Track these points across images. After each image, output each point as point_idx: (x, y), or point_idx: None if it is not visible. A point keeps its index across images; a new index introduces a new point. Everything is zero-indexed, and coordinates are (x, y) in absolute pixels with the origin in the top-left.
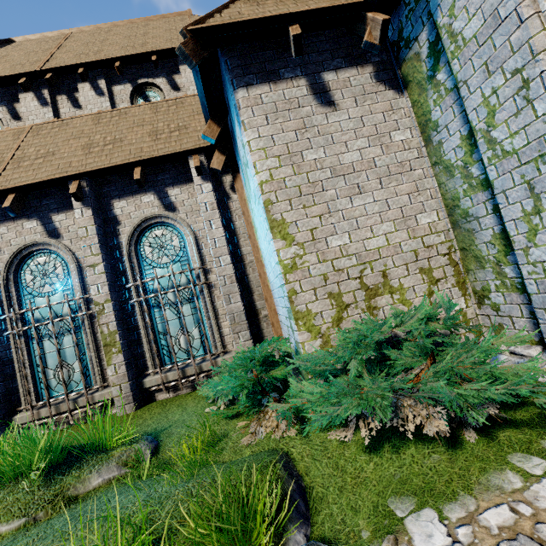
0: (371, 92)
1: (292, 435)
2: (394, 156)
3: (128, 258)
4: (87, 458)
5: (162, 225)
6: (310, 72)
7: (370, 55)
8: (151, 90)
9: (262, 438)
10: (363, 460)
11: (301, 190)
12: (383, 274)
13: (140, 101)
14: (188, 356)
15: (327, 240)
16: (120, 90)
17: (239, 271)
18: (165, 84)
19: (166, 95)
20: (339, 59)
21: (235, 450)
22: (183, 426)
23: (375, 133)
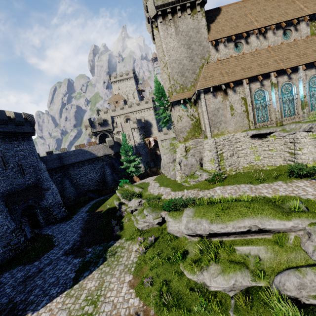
0: None
1: None
2: None
3: (308, 85)
4: None
5: (315, 77)
6: None
7: None
8: (287, 31)
9: None
10: None
11: None
12: None
13: (283, 36)
14: None
15: None
16: (279, 32)
17: None
18: (293, 29)
19: (293, 33)
20: None
21: None
22: None
23: None
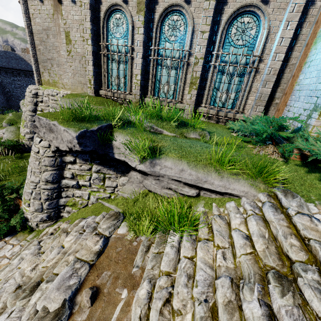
0: None
1: (280, 160)
2: None
3: (221, 34)
4: (188, 127)
5: (251, 14)
6: None
7: None
8: None
9: (261, 155)
10: (317, 182)
11: None
12: None
13: None
14: (222, 106)
15: None
16: None
17: (280, 68)
18: None
19: None
20: None
21: (247, 153)
22: (220, 134)
23: None
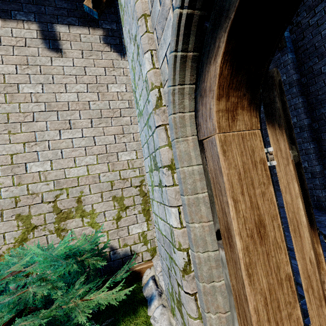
0: (98, 50)
1: None
2: (108, 103)
3: None
4: None
5: None
6: (44, 20)
7: (103, 22)
8: None
9: None
10: None
11: (9, 117)
12: (78, 199)
13: None
14: None
15: (27, 165)
16: None
17: None
18: None
19: None
20: (74, 18)
21: None
22: None
23: (95, 82)
